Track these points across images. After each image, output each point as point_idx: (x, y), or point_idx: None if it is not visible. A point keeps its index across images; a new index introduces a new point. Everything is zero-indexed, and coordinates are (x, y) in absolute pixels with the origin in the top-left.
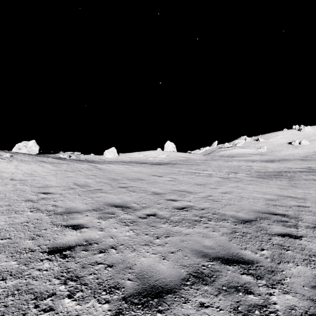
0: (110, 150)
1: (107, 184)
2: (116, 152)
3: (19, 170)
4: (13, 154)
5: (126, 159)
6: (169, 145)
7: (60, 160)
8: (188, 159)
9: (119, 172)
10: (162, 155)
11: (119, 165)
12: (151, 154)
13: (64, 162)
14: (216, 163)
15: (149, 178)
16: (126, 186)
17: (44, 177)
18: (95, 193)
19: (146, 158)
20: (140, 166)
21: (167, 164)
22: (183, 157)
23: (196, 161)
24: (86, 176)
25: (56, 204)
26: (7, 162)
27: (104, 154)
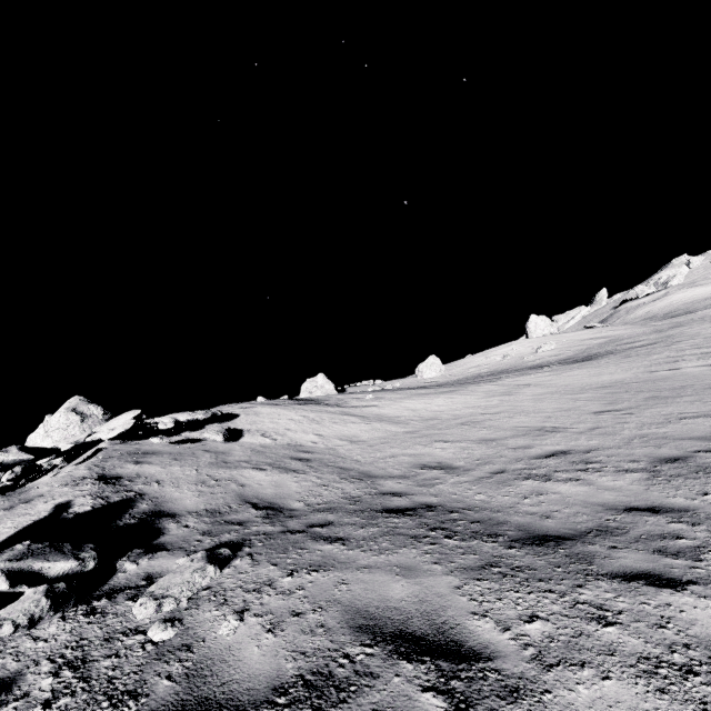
0: (429, 363)
1: (638, 392)
2: (441, 364)
3: (449, 406)
4: (367, 395)
5: (474, 372)
6: (538, 323)
7: (431, 389)
8: (614, 340)
9: (569, 381)
10: (545, 345)
11: (528, 376)
12: (513, 350)
13: (449, 389)
14: (698, 330)
15: (663, 375)
16: (680, 387)
17: (512, 406)
18: (671, 399)
19: (516, 360)
20: (569, 369)
21: (595, 356)
22: (592, 338)
23: (642, 338)
24: (555, 394)
25: (678, 412)
26: (400, 403)
27: (420, 372)
